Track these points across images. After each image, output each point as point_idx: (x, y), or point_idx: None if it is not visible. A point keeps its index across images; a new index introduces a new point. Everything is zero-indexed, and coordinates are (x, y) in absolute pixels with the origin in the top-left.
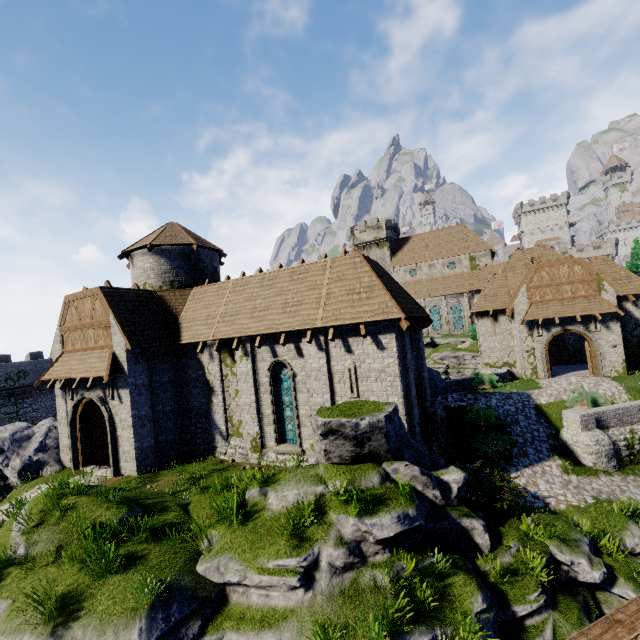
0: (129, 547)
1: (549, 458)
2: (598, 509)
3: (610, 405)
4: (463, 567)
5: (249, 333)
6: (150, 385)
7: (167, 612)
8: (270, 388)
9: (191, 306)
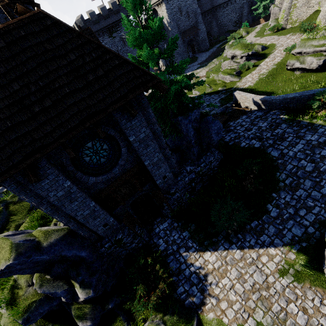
0: None
1: (283, 247)
2: None
3: None
4: None
5: None
6: None
7: None
8: None
9: None
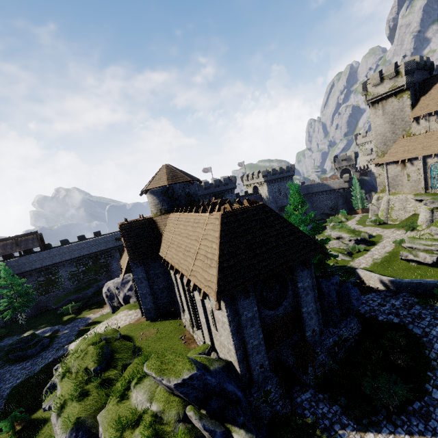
0: (90, 386)
1: None
2: None
3: None
4: None
5: (172, 263)
6: (148, 276)
7: (77, 433)
8: (189, 297)
9: (166, 228)
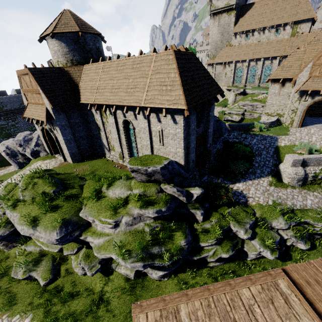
0: (57, 202)
1: (266, 176)
2: (269, 208)
3: (318, 154)
4: (184, 228)
5: (109, 103)
6: (70, 124)
7: (67, 228)
8: (124, 133)
9: (84, 78)
